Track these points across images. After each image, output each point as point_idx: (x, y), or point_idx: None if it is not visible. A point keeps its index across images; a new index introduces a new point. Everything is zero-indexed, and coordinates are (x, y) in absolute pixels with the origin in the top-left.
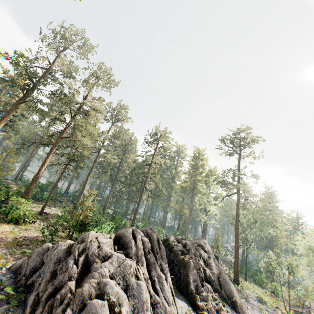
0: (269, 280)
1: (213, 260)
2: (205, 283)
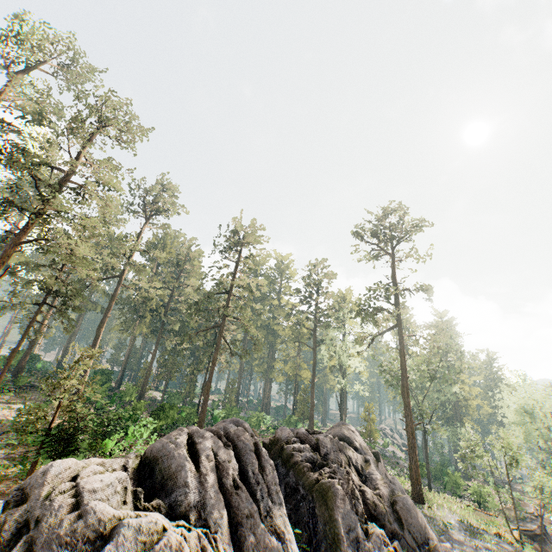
0: (462, 479)
1: (375, 467)
2: (369, 524)
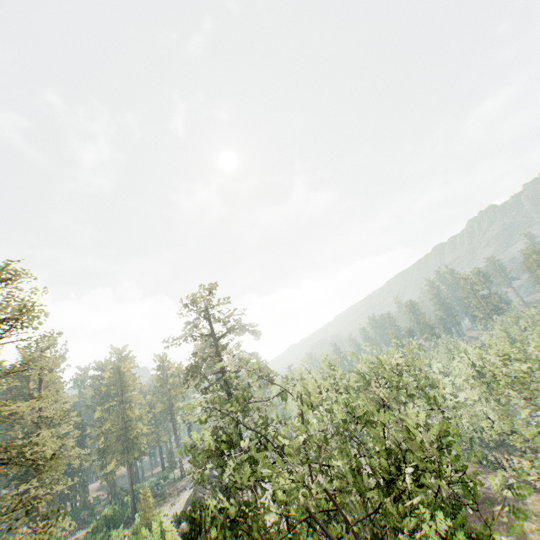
0: None
1: None
2: None
